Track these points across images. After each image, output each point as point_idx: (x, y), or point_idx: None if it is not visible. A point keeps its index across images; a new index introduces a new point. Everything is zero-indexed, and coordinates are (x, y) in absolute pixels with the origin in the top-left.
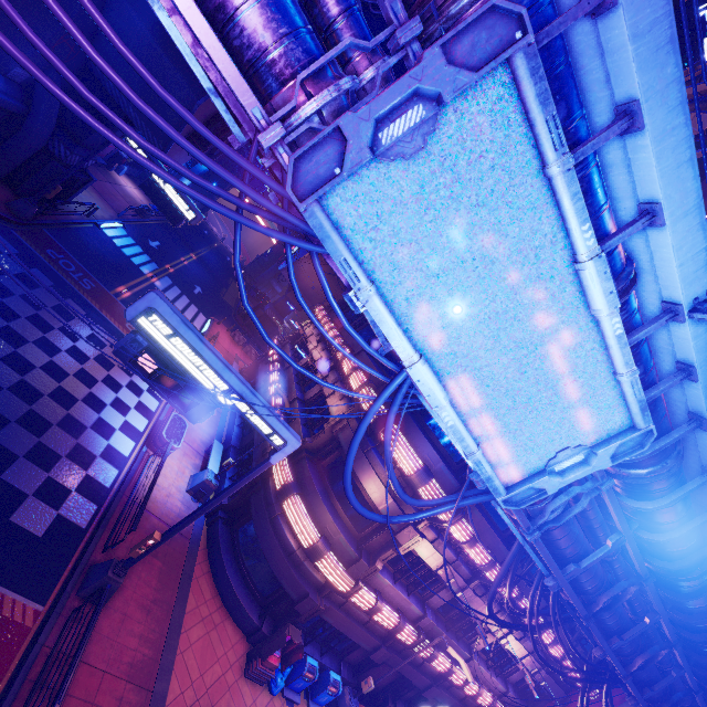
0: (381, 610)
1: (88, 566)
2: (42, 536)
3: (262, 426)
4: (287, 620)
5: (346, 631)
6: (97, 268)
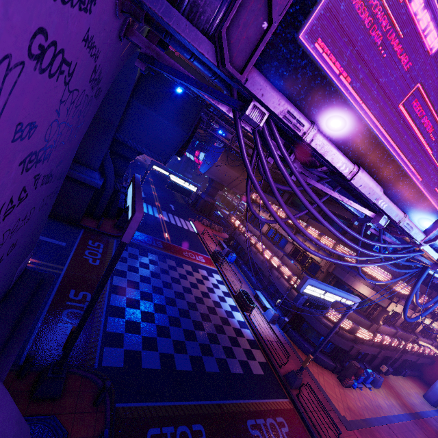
0: (385, 339)
1: (282, 376)
2: (263, 373)
3: (346, 302)
4: (346, 358)
5: (366, 351)
6: (152, 232)
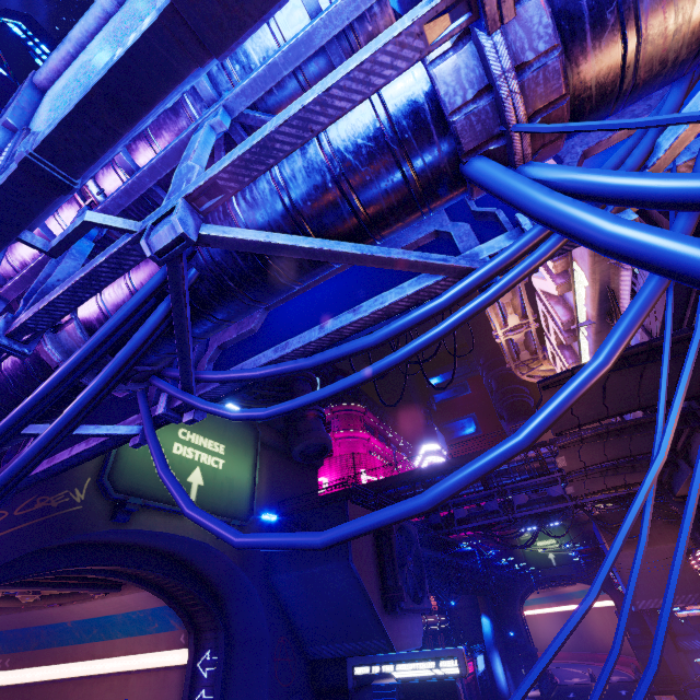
0: None
1: None
2: None
3: None
4: None
5: None
6: None
